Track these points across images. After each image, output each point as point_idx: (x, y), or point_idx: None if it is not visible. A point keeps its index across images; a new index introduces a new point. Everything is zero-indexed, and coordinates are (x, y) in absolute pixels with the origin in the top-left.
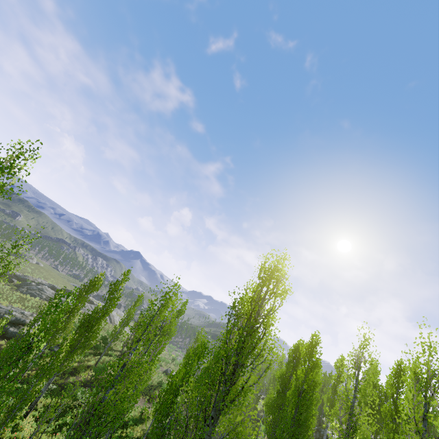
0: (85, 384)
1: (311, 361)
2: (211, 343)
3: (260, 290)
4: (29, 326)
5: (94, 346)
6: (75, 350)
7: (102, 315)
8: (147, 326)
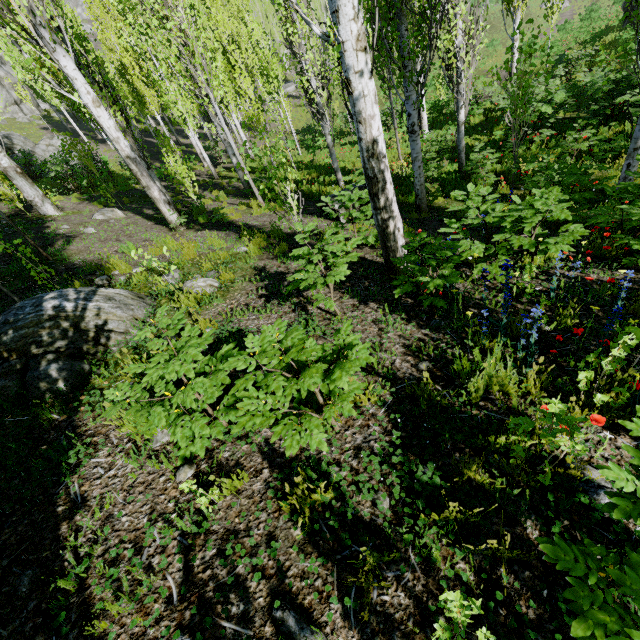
0: None
1: None
2: None
3: None
4: None
5: None
6: None
7: None
8: None
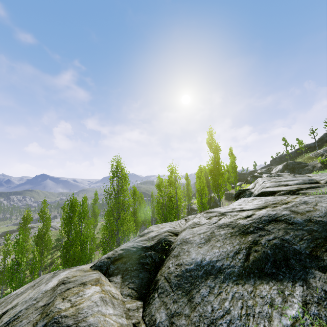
0: (62, 264)
1: (160, 188)
2: (103, 212)
3: (113, 180)
4: (3, 262)
5: (54, 247)
6: (43, 254)
7: (46, 230)
8: (71, 222)
